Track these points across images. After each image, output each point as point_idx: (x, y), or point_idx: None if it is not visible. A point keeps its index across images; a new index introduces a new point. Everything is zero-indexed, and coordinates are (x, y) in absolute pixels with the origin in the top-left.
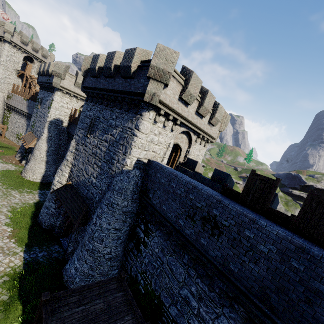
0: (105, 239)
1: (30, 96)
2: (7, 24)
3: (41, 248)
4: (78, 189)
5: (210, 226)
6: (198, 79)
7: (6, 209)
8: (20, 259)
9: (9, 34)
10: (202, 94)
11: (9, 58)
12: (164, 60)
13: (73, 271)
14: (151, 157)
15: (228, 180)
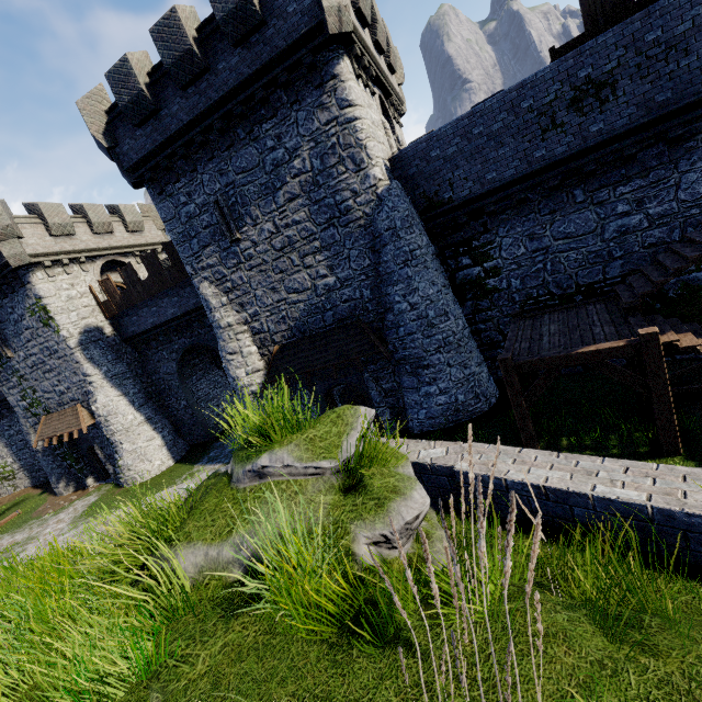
0: (447, 309)
1: None
2: None
3: None
4: (307, 333)
5: (591, 97)
6: None
7: None
8: None
9: None
10: None
11: None
12: None
13: (443, 398)
14: (386, 156)
15: None
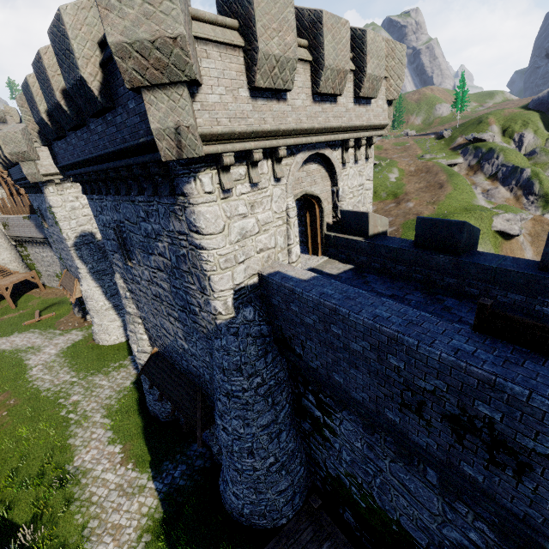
0: (255, 450)
1: (28, 209)
2: None
3: (175, 461)
4: (173, 359)
5: (481, 441)
6: None
7: (99, 416)
8: (152, 495)
9: None
10: (309, 34)
11: None
12: (138, 4)
13: (233, 499)
14: (260, 265)
15: (463, 239)
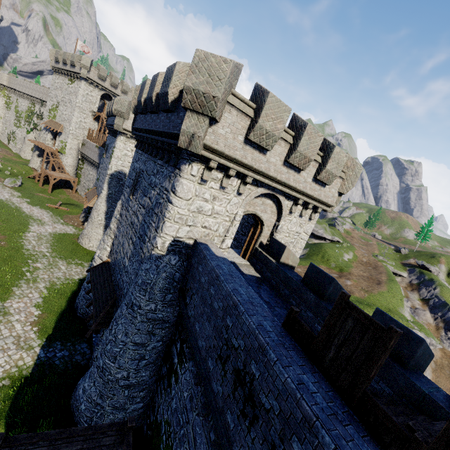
0: (119, 357)
1: (102, 143)
2: (84, 57)
3: (64, 345)
4: (114, 271)
5: (243, 393)
6: (280, 104)
7: (43, 285)
8: (33, 357)
9: (85, 70)
10: (297, 130)
11: (85, 99)
12: (207, 77)
13: (81, 392)
14: (200, 235)
15: (329, 290)
